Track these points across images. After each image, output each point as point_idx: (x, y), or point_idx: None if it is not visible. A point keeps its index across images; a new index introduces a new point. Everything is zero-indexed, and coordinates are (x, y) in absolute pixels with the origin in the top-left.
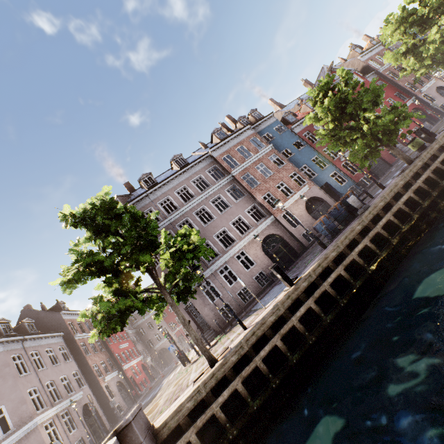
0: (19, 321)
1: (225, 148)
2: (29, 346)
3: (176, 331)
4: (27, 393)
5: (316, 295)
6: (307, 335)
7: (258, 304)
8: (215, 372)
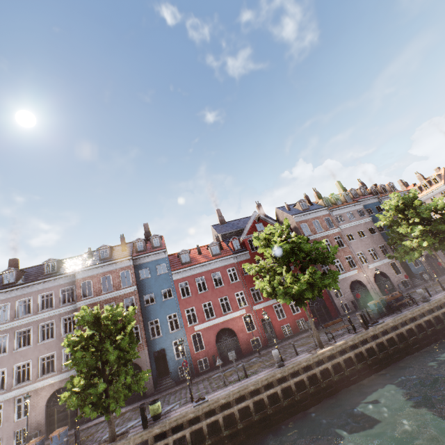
0: None
1: (92, 273)
2: None
3: None
4: None
5: None
6: None
7: None
8: None
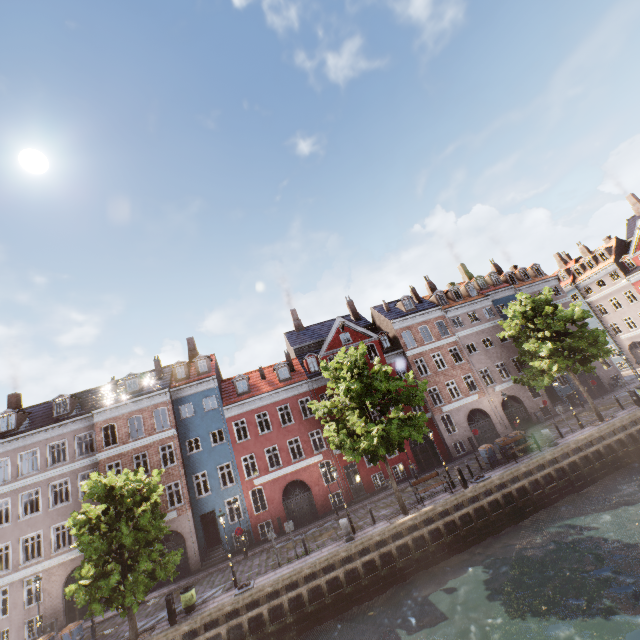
0: None
1: (116, 413)
2: None
3: None
4: None
5: None
6: None
7: None
8: None
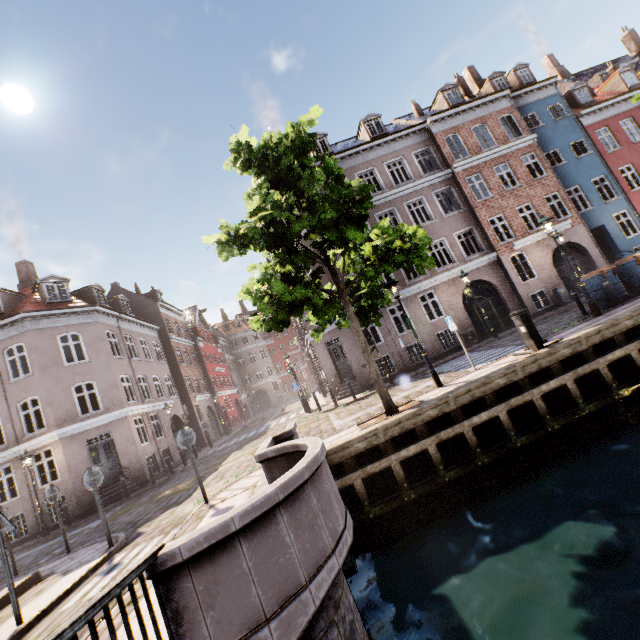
0: (109, 297)
1: (454, 122)
2: (124, 328)
3: (282, 376)
4: (119, 378)
5: (580, 372)
6: (548, 419)
7: (440, 367)
8: (402, 420)
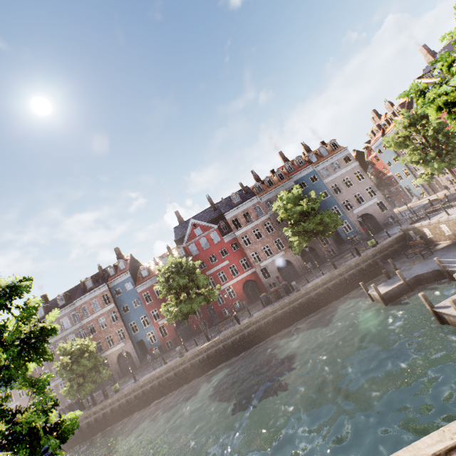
0: None
1: (84, 300)
2: None
3: None
4: None
5: None
6: None
7: None
8: None
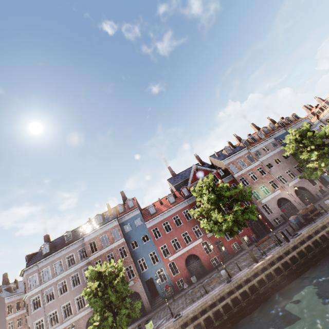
0: None
1: (94, 235)
2: None
3: None
4: None
5: None
6: None
7: None
8: None
